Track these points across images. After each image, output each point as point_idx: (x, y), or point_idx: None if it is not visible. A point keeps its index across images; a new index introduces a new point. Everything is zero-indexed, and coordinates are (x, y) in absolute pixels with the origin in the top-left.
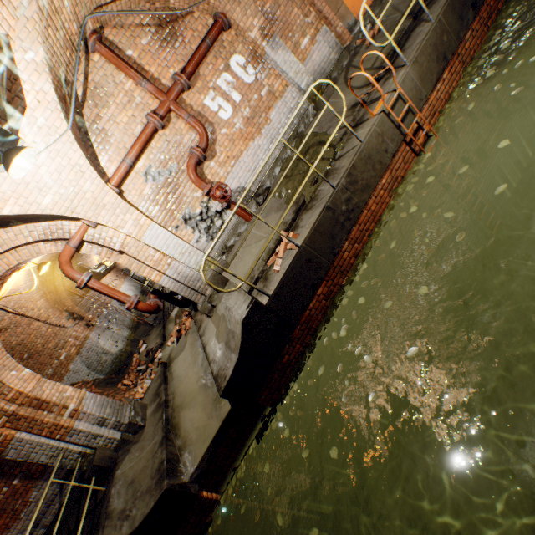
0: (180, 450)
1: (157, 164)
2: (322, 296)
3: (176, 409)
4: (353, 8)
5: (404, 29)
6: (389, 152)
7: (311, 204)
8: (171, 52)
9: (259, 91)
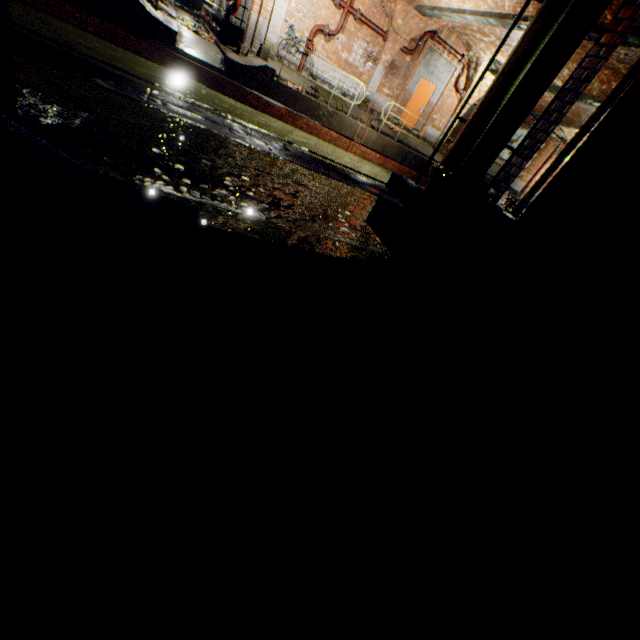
0: (179, 41)
1: (317, 4)
2: (281, 113)
3: (186, 36)
4: (404, 117)
5: (394, 138)
6: (346, 134)
7: (318, 101)
8: (369, 7)
9: (361, 67)
